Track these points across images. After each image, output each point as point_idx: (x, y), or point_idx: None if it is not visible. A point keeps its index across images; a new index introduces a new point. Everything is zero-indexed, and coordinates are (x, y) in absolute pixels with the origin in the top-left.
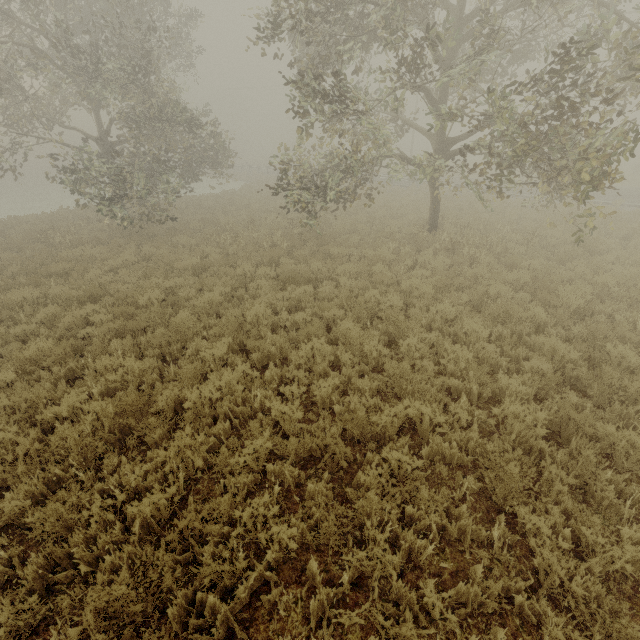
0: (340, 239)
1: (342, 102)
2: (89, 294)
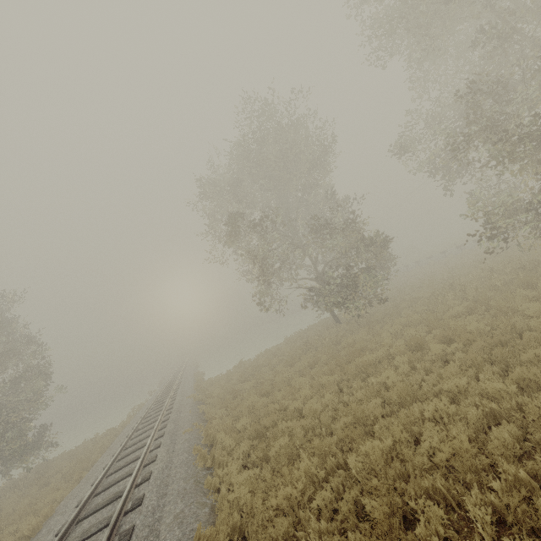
0: None
1: None
2: (414, 344)
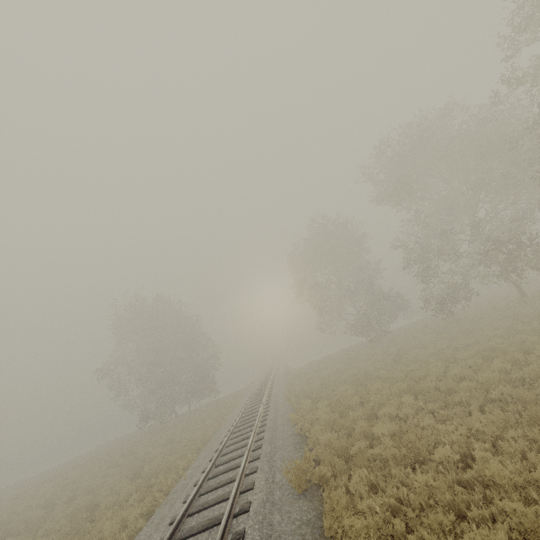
0: (469, 319)
1: (434, 275)
2: (373, 355)
